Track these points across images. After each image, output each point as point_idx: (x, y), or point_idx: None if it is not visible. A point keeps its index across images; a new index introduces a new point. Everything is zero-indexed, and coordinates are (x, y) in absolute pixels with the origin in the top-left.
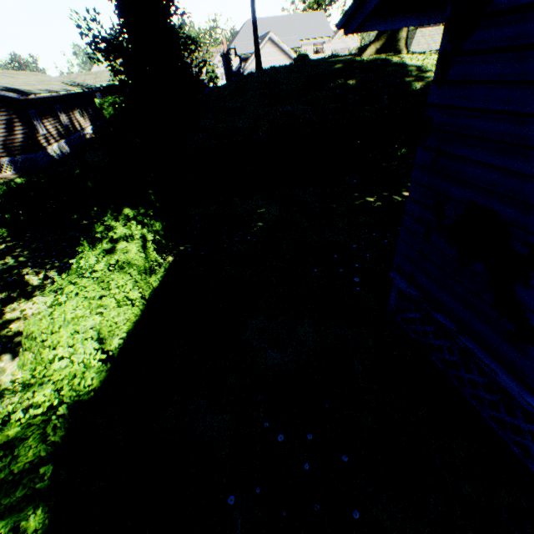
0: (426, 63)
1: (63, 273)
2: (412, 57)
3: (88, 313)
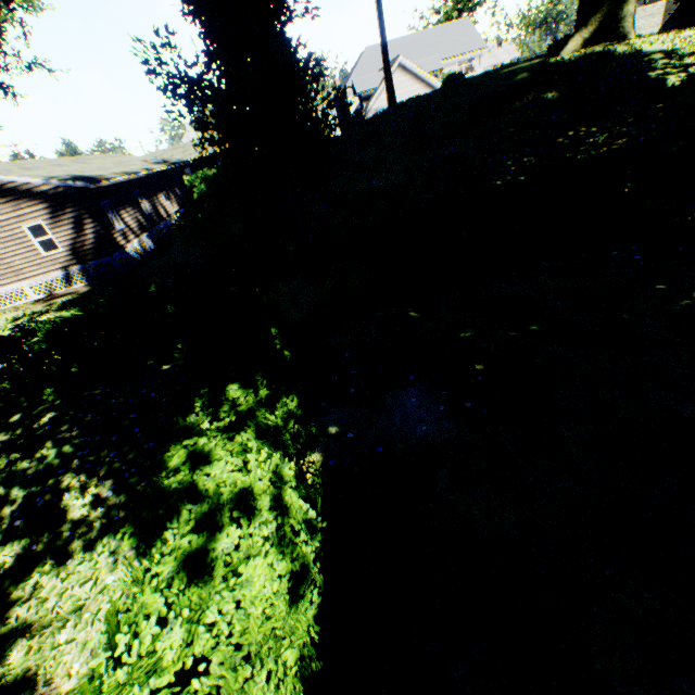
0: (680, 44)
1: (124, 489)
2: (650, 41)
3: None
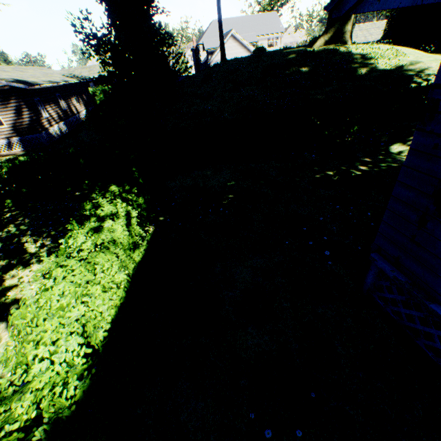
0: (369, 52)
1: (57, 241)
2: (357, 47)
3: (73, 302)
